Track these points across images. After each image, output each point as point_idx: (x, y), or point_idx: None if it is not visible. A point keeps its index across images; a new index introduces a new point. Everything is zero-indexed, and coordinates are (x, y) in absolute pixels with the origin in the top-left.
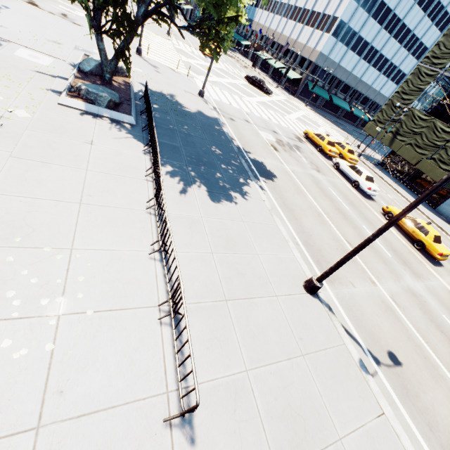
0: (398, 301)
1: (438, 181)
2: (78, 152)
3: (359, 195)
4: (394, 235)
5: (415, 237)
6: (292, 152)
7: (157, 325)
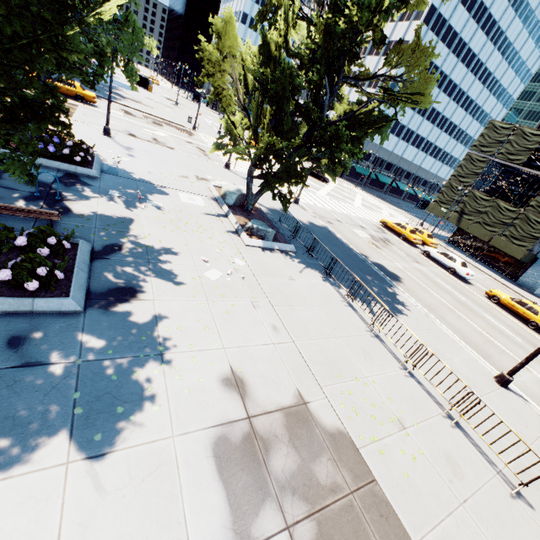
0: None
1: (515, 256)
2: (294, 290)
3: (459, 281)
4: (508, 318)
5: (527, 317)
6: (388, 247)
7: (451, 428)
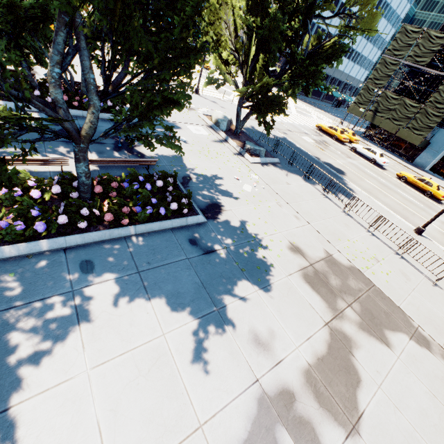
0: (443, 230)
1: (414, 143)
2: (293, 191)
3: (378, 169)
4: (412, 191)
5: (425, 189)
6: (328, 148)
7: (399, 259)
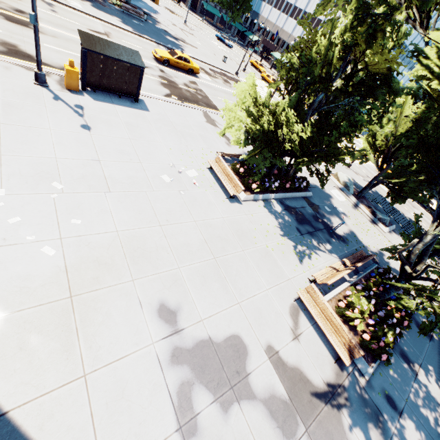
0: None
1: None
2: None
3: None
4: None
5: None
6: None
7: None
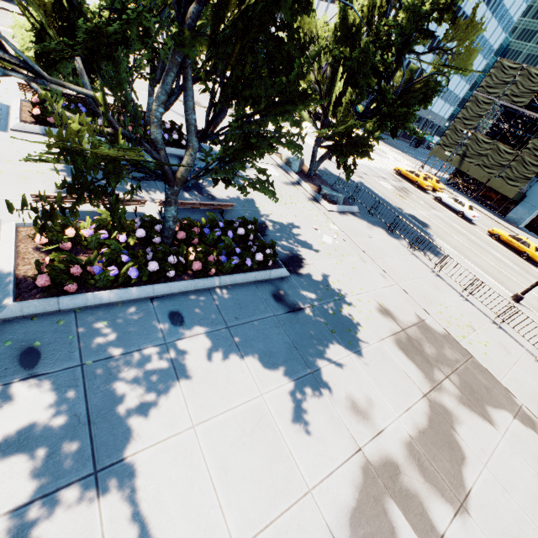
0: None
1: (508, 195)
2: (377, 246)
3: (467, 223)
4: (506, 251)
5: (521, 250)
6: (410, 196)
7: (497, 329)
